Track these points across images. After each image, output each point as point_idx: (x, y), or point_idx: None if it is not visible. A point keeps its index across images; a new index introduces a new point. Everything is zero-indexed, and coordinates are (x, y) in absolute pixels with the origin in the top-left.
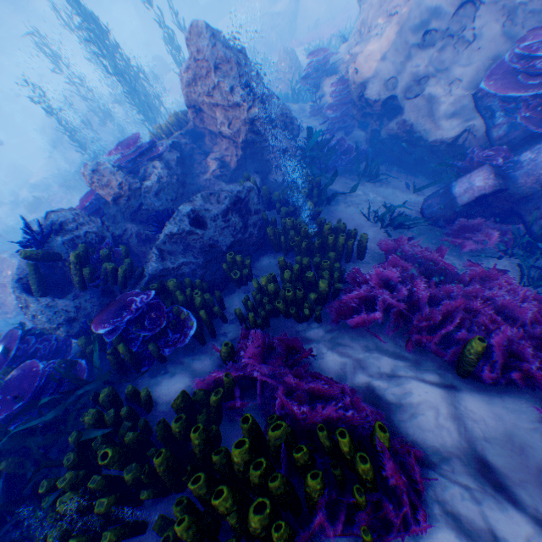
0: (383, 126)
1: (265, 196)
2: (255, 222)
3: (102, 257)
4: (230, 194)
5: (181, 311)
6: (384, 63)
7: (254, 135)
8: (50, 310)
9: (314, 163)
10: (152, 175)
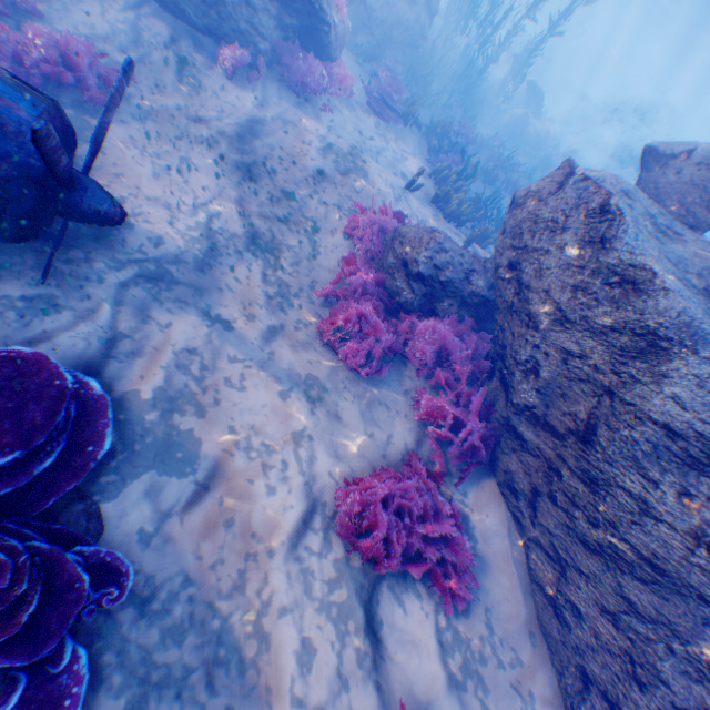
0: None
1: None
2: None
3: None
4: None
5: None
6: None
7: None
8: None
9: None
10: None
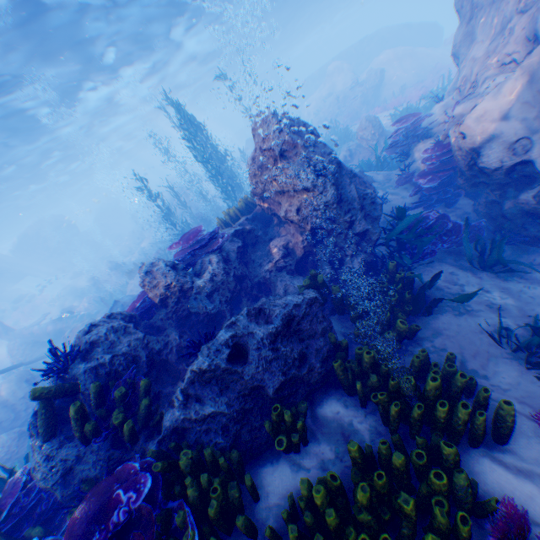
0: (508, 197)
1: (335, 298)
2: (317, 348)
3: (116, 397)
4: (284, 311)
5: (186, 522)
6: (505, 121)
7: (325, 220)
8: (52, 461)
9: (404, 249)
10: (206, 271)
